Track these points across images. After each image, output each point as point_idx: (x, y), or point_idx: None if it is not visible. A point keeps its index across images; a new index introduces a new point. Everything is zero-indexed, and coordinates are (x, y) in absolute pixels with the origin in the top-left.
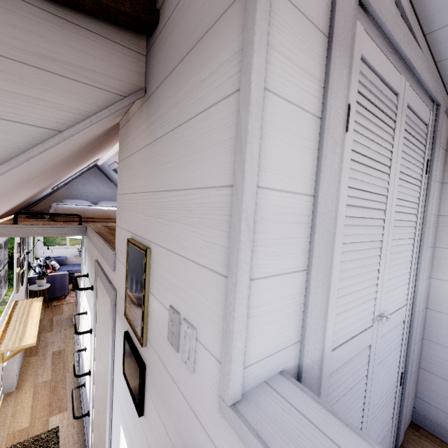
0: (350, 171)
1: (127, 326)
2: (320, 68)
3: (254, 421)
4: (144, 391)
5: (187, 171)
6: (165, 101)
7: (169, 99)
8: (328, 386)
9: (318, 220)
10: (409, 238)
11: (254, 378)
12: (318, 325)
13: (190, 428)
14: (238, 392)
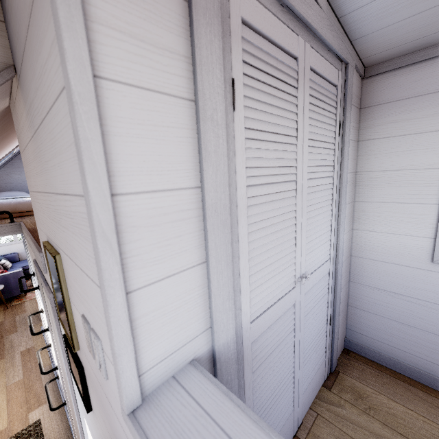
0: (247, 150)
1: None
2: (183, 42)
3: (149, 425)
4: (87, 390)
5: (61, 174)
6: (29, 85)
7: (31, 83)
8: (252, 352)
9: (208, 211)
10: (327, 199)
11: (158, 378)
12: (228, 308)
13: (116, 427)
14: (136, 399)
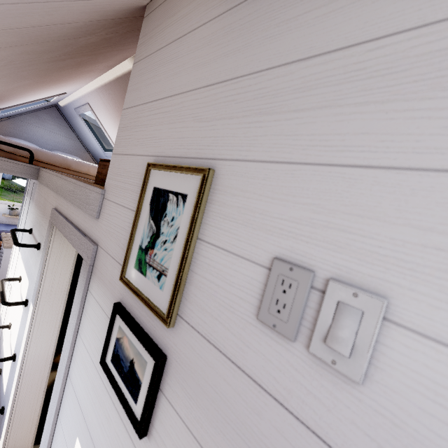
0: None
1: (118, 295)
2: None
3: None
4: (156, 398)
5: (391, 3)
6: None
7: None
8: None
9: None
10: None
11: None
12: None
13: None
14: None
